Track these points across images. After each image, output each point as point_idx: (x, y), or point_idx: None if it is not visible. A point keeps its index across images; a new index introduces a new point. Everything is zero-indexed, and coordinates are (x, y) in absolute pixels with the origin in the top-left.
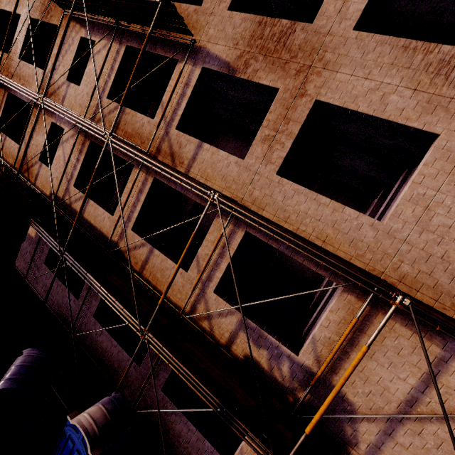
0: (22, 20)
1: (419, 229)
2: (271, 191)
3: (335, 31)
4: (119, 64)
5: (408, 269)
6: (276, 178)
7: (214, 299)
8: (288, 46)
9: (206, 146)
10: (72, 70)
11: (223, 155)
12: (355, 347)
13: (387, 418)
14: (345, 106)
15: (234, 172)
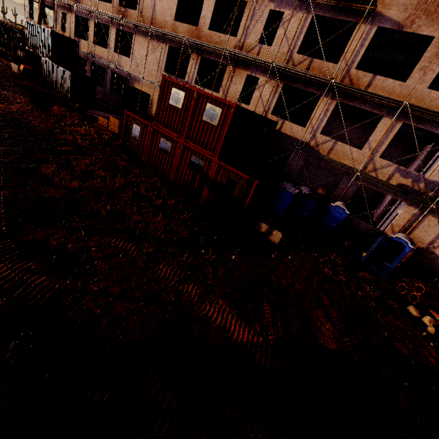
0: None
1: None
2: (423, 98)
3: None
4: (306, 28)
5: None
6: (426, 90)
7: (379, 161)
8: None
9: (378, 77)
10: (261, 35)
11: (390, 81)
12: None
13: None
14: None
15: (398, 90)
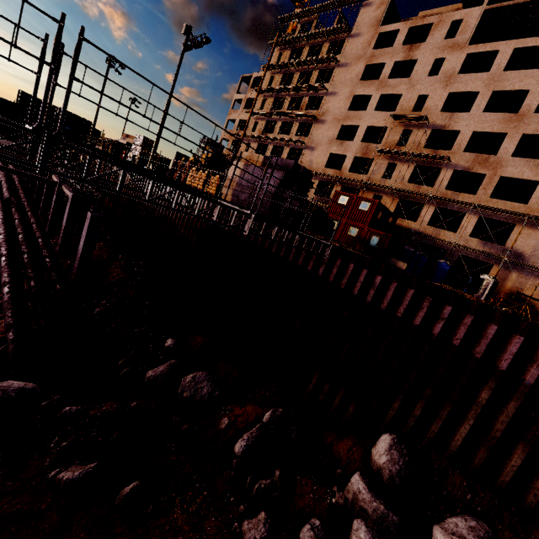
0: (348, 157)
1: (537, 204)
2: (488, 203)
3: (504, 157)
4: (412, 171)
5: (536, 215)
6: (489, 199)
7: (469, 239)
8: (488, 162)
9: (459, 193)
10: (383, 174)
11: (467, 195)
12: (523, 238)
13: (535, 253)
14: (510, 177)
15: (472, 199)
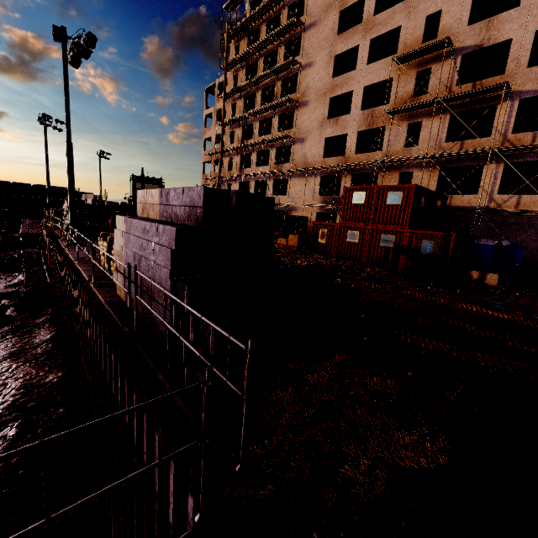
0: (350, 135)
1: None
2: None
3: None
4: (448, 124)
5: None
6: None
7: None
8: None
9: None
10: (405, 142)
11: None
12: None
13: None
14: None
15: None
